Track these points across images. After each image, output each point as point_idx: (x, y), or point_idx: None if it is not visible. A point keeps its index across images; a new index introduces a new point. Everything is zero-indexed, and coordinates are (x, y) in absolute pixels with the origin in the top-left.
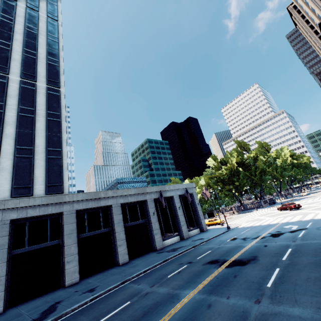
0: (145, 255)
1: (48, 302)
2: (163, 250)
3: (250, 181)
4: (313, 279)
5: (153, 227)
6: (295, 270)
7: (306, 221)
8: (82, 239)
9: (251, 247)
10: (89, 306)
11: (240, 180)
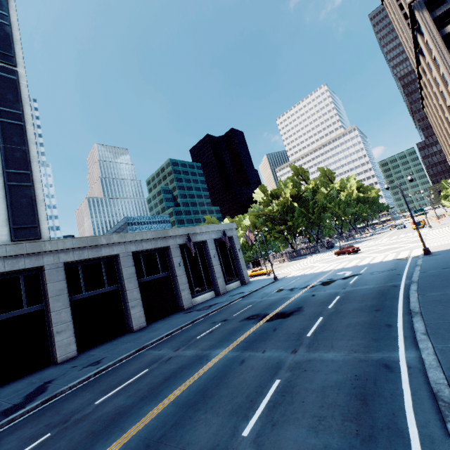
0: (168, 316)
1: (34, 383)
2: (193, 309)
3: (306, 221)
4: (353, 324)
5: (179, 281)
6: (338, 317)
7: (362, 266)
8: (76, 302)
9: (298, 298)
10: (94, 381)
11: (294, 219)
